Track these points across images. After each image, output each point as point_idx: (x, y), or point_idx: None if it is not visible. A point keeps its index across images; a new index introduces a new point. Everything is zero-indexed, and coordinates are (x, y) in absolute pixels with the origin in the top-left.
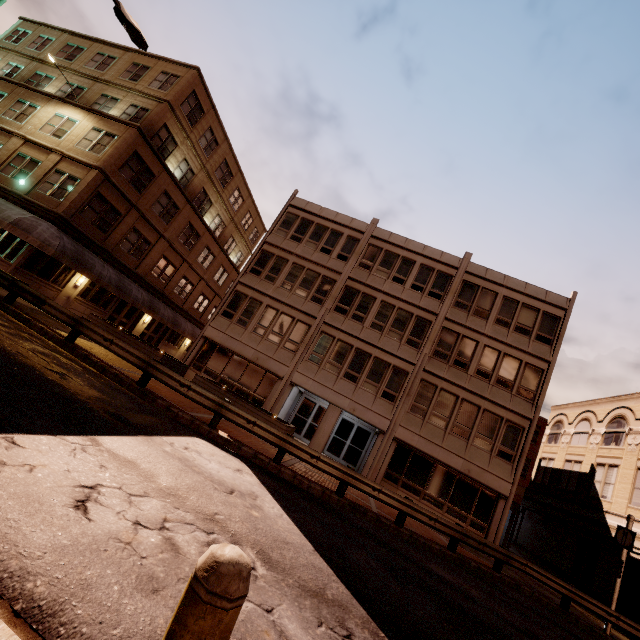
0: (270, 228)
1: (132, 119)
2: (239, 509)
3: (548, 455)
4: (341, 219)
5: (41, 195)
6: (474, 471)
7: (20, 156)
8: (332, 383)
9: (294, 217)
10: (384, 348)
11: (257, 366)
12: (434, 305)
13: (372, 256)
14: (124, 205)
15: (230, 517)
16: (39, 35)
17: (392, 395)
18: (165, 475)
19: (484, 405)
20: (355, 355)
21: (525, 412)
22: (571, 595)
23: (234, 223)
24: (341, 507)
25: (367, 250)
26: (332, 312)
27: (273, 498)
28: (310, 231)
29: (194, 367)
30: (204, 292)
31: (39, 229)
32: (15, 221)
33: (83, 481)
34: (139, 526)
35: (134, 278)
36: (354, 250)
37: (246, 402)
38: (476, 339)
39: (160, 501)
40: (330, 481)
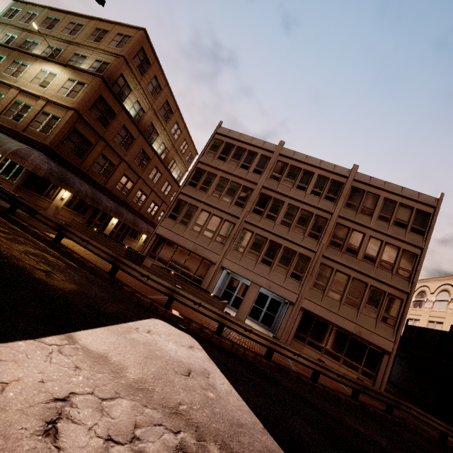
0: (202, 151)
1: (97, 71)
2: (197, 393)
3: (414, 317)
4: (256, 142)
5: (33, 131)
6: (364, 333)
7: (17, 103)
8: (252, 267)
9: (220, 142)
10: (291, 240)
11: (196, 255)
12: (329, 206)
13: (280, 170)
14: (94, 137)
15: (191, 405)
16: (27, 11)
17: (298, 275)
18: (133, 366)
19: (370, 282)
20: (269, 245)
21: (403, 287)
22: (448, 432)
23: (174, 149)
24: (269, 369)
25: (276, 165)
26: (251, 213)
27: (221, 372)
28: (232, 152)
29: (150, 256)
30: (154, 200)
31: (32, 157)
32: (14, 151)
33: (56, 392)
34: (110, 443)
35: (104, 191)
36: (266, 166)
37: (190, 284)
38: (363, 232)
39: (130, 401)
40: (257, 345)
